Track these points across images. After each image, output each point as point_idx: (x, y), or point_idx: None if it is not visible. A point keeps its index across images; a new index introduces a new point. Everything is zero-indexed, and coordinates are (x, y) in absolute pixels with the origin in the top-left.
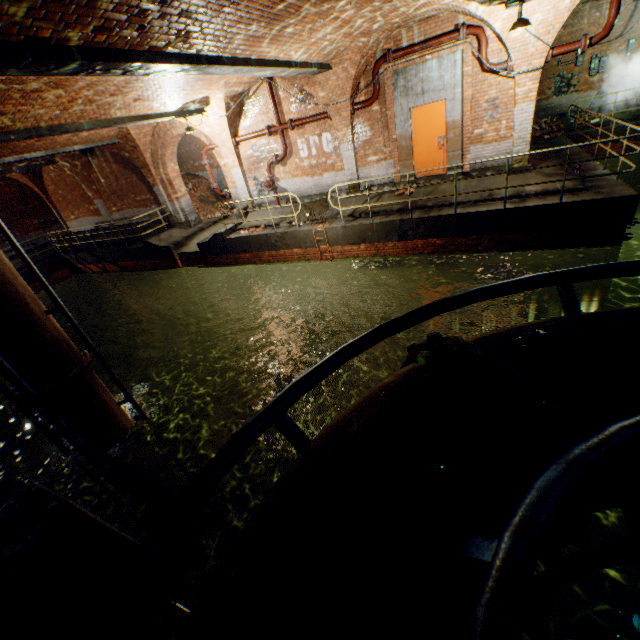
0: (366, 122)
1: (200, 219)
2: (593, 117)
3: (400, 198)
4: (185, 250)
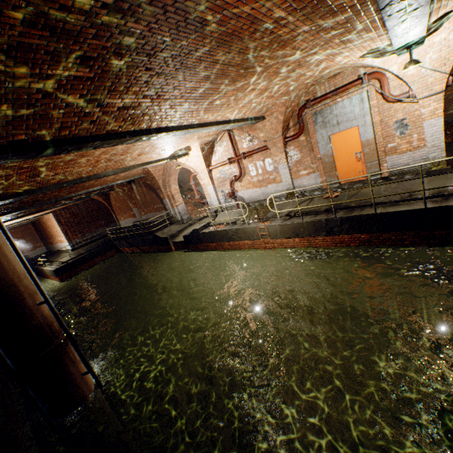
0: (296, 148)
1: (190, 218)
2: None
3: (327, 200)
4: (177, 239)
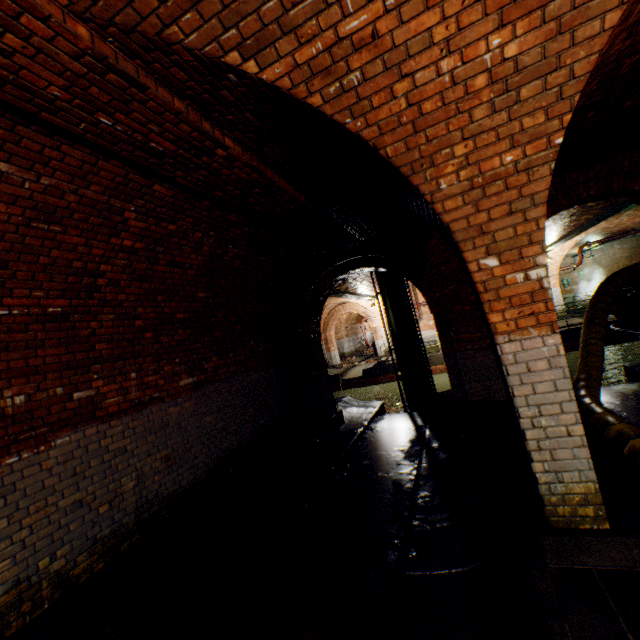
0: None
1: (342, 364)
2: (577, 305)
3: None
4: (347, 377)
